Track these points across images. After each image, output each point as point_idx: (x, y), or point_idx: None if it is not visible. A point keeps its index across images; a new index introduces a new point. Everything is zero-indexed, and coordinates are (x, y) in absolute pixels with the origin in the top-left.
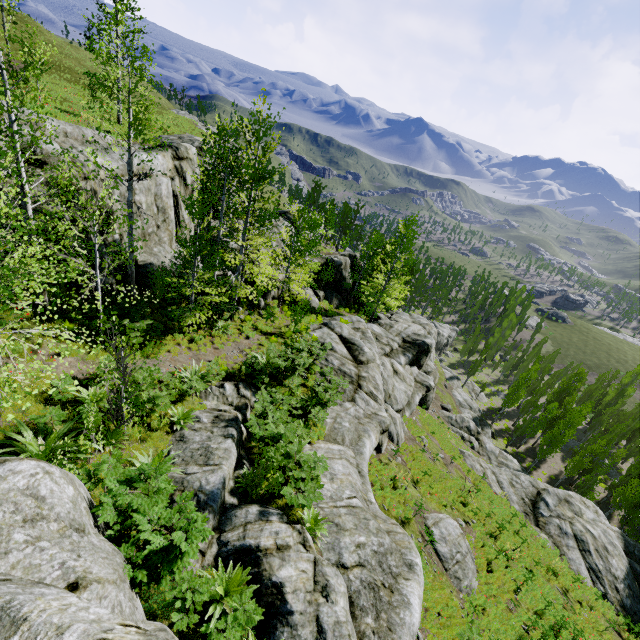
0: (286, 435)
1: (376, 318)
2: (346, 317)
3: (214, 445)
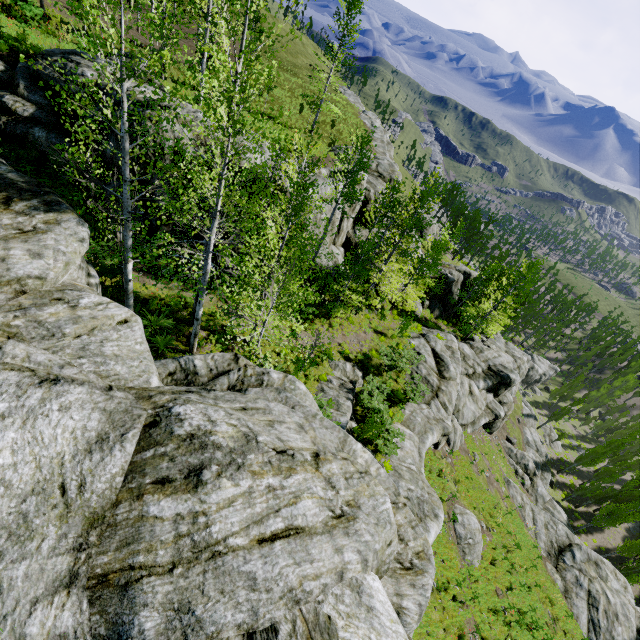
0: (383, 411)
1: (470, 338)
2: (443, 333)
3: (341, 401)
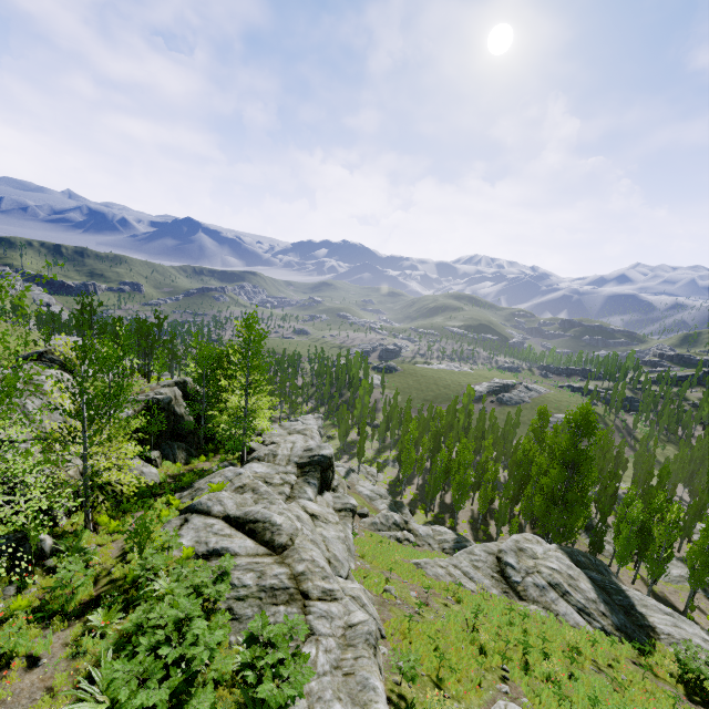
0: None
1: (248, 451)
2: (216, 477)
3: None
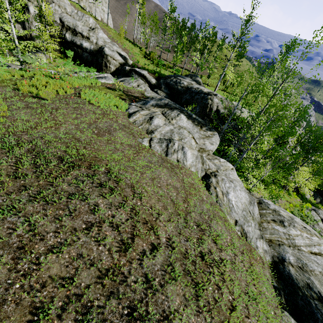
0: None
1: None
2: None
3: None
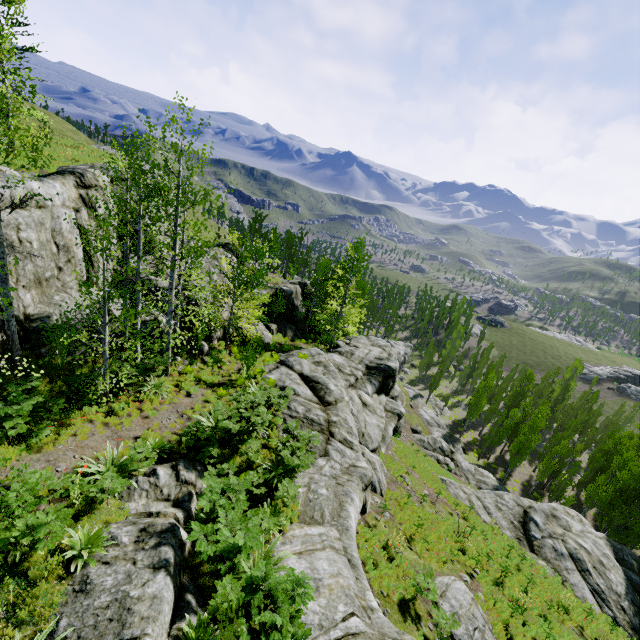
0: (247, 546)
1: (335, 346)
2: (304, 351)
3: (135, 591)
